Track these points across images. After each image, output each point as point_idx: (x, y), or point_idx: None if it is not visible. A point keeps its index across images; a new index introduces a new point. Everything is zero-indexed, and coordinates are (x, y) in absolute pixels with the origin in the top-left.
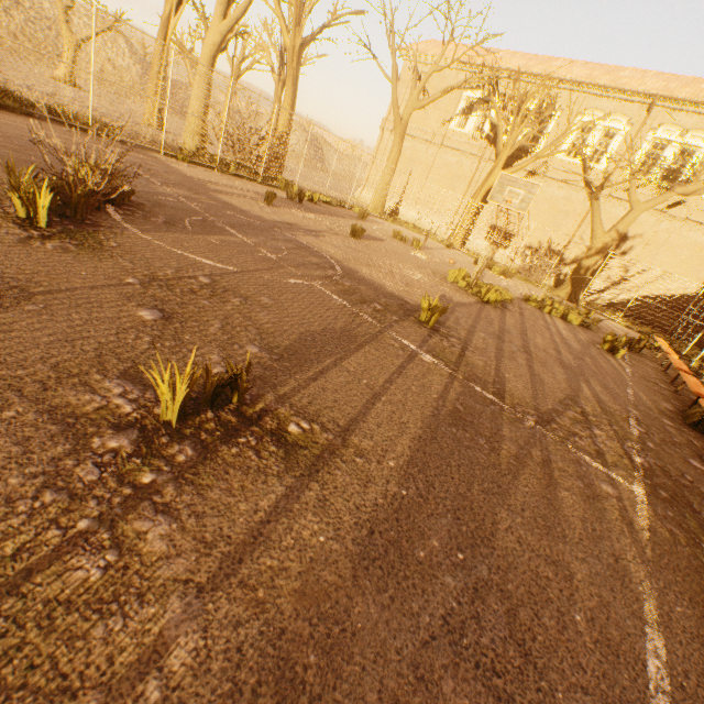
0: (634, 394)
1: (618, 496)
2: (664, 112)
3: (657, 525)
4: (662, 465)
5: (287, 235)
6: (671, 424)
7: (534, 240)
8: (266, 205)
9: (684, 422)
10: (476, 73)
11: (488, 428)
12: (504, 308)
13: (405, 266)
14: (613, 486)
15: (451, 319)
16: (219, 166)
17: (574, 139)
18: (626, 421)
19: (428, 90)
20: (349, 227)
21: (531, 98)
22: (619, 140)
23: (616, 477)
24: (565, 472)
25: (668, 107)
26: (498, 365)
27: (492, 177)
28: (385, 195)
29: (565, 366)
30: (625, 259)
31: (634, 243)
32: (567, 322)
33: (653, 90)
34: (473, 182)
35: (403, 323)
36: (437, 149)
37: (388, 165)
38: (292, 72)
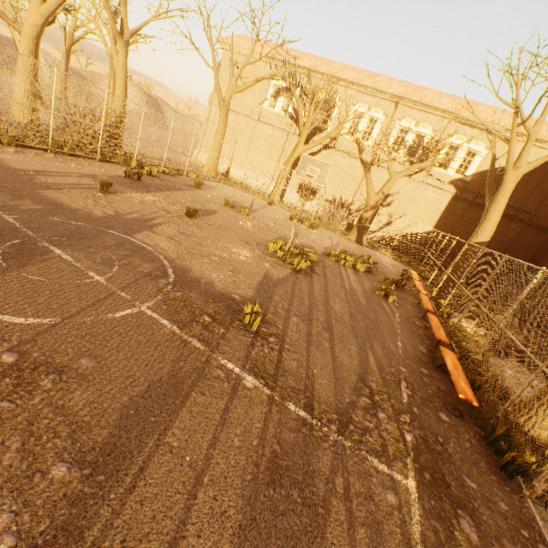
0: (402, 345)
1: (399, 504)
2: (405, 109)
3: (426, 527)
4: (424, 434)
5: (121, 237)
6: (426, 371)
7: (330, 195)
8: (102, 193)
9: (433, 364)
10: (280, 66)
11: (301, 466)
12: (312, 272)
13: (234, 244)
14: (395, 491)
15: (271, 308)
16: (52, 147)
17: (351, 122)
18: (399, 387)
19: (244, 76)
20: (185, 202)
21: (320, 92)
22: (380, 125)
23: (396, 476)
24: (361, 495)
25: (407, 105)
26: (309, 359)
27: (297, 150)
28: (217, 160)
29: (357, 333)
30: (389, 208)
31: (393, 198)
32: (356, 271)
33: (398, 93)
34: (284, 150)
35: (229, 336)
36: (255, 123)
37: (217, 136)
38: (120, 57)
